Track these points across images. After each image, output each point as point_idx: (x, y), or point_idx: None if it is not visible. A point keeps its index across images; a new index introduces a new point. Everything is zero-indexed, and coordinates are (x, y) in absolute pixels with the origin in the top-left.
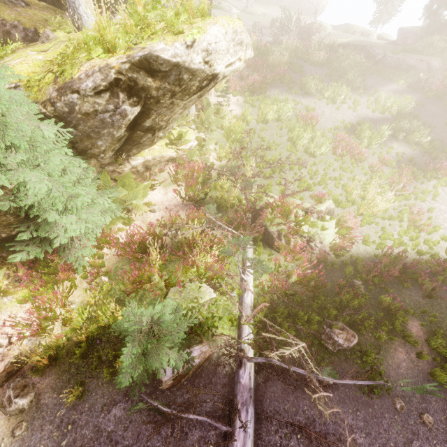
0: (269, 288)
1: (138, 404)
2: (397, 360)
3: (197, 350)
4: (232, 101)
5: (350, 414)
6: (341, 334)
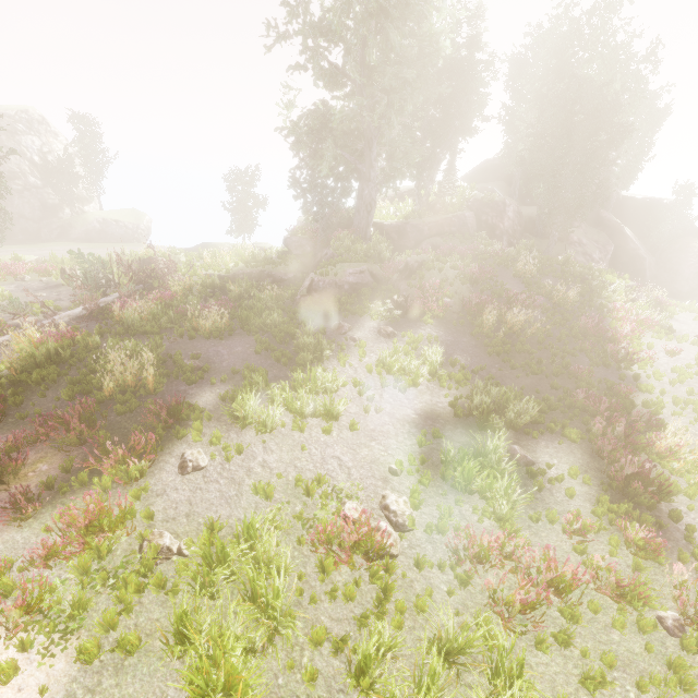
0: None
1: None
2: None
3: None
4: None
5: None
6: None
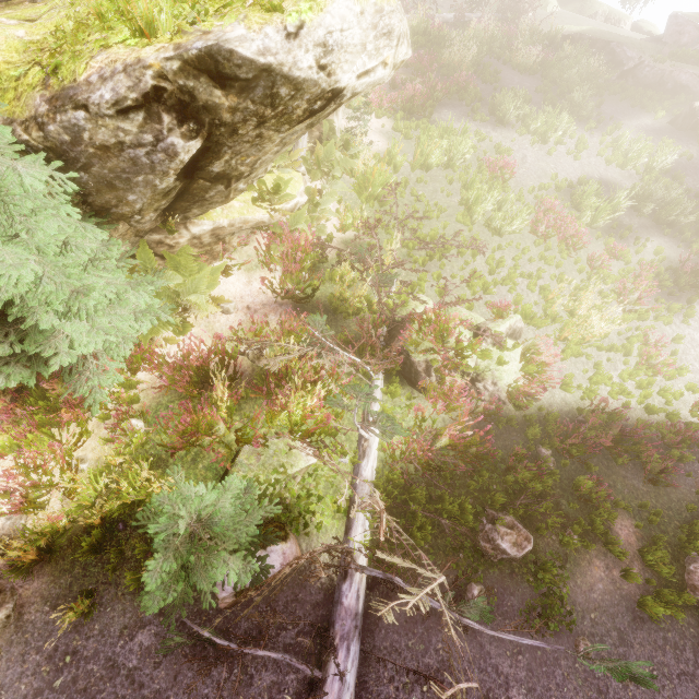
0: (402, 453)
1: (174, 639)
2: (590, 579)
3: (277, 552)
4: (374, 127)
5: (508, 658)
6: (509, 536)
